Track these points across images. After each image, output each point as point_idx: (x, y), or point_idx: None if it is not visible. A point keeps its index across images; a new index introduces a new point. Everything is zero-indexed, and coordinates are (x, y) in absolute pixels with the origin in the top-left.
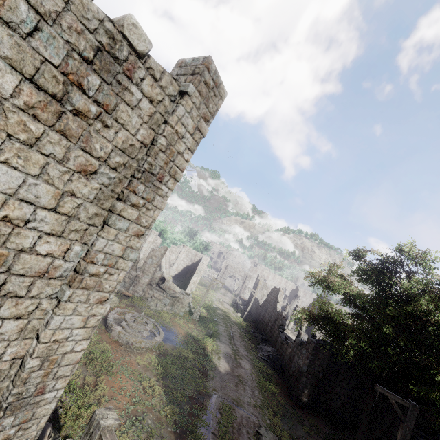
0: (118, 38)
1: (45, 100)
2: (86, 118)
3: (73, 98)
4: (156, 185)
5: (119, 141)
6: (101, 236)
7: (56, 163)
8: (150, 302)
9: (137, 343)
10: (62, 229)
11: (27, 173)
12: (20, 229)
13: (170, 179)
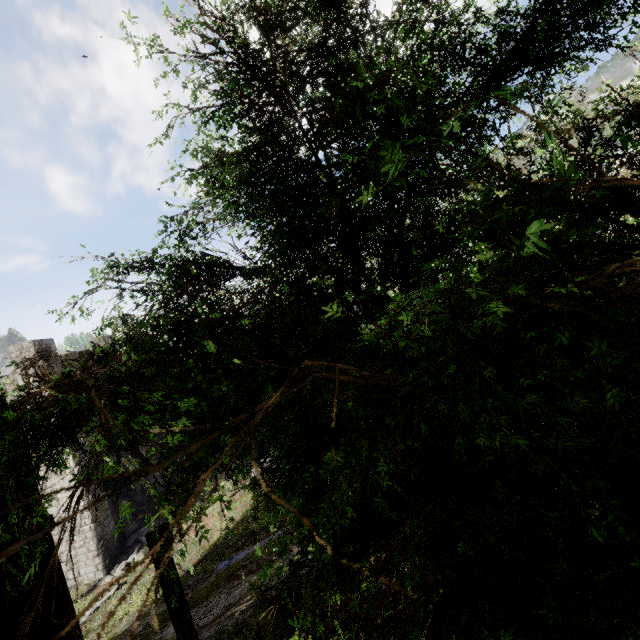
0: None
1: None
2: None
3: None
4: None
5: None
6: None
7: None
8: None
9: None
10: None
11: None
12: None
13: None
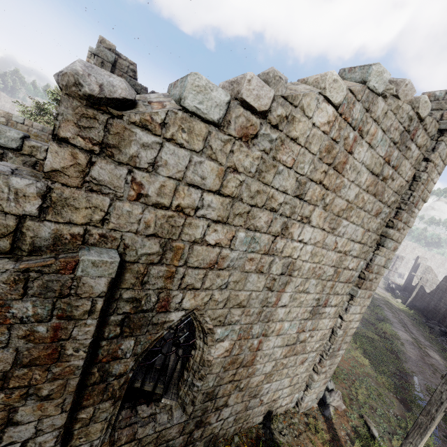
0: (413, 117)
1: (373, 179)
2: (386, 180)
3: (383, 171)
4: (412, 210)
5: (395, 187)
6: (378, 254)
7: (367, 214)
8: None
9: None
10: (359, 252)
11: (357, 224)
12: (347, 257)
13: (421, 202)
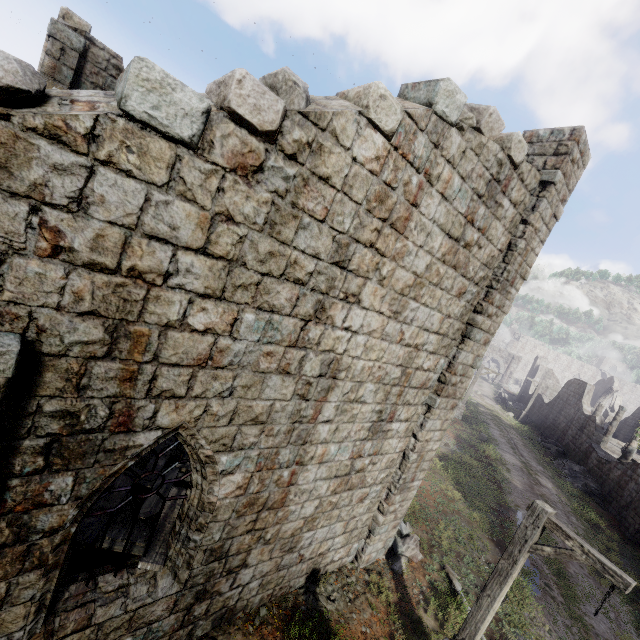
0: (504, 161)
1: (451, 245)
2: (470, 247)
3: (465, 235)
4: (507, 290)
5: (484, 257)
6: (463, 349)
7: (446, 294)
8: None
9: None
10: (438, 347)
11: (431, 308)
12: (419, 352)
13: (519, 280)
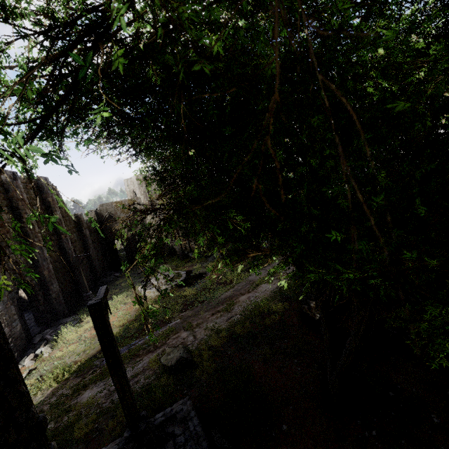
0: None
1: None
2: None
3: None
4: None
5: None
6: None
7: None
8: (210, 257)
9: (147, 294)
10: None
11: None
12: None
13: None
